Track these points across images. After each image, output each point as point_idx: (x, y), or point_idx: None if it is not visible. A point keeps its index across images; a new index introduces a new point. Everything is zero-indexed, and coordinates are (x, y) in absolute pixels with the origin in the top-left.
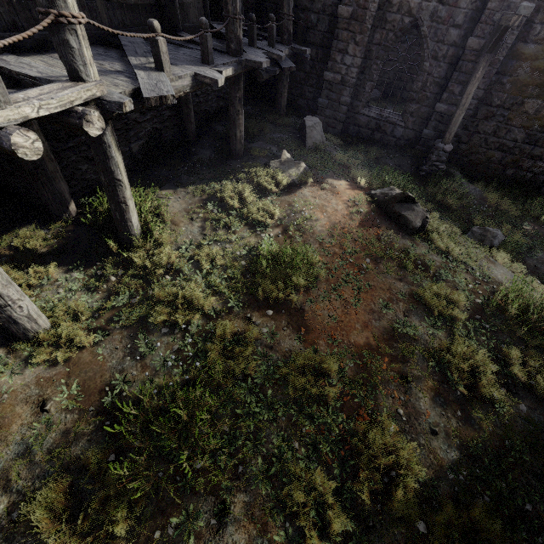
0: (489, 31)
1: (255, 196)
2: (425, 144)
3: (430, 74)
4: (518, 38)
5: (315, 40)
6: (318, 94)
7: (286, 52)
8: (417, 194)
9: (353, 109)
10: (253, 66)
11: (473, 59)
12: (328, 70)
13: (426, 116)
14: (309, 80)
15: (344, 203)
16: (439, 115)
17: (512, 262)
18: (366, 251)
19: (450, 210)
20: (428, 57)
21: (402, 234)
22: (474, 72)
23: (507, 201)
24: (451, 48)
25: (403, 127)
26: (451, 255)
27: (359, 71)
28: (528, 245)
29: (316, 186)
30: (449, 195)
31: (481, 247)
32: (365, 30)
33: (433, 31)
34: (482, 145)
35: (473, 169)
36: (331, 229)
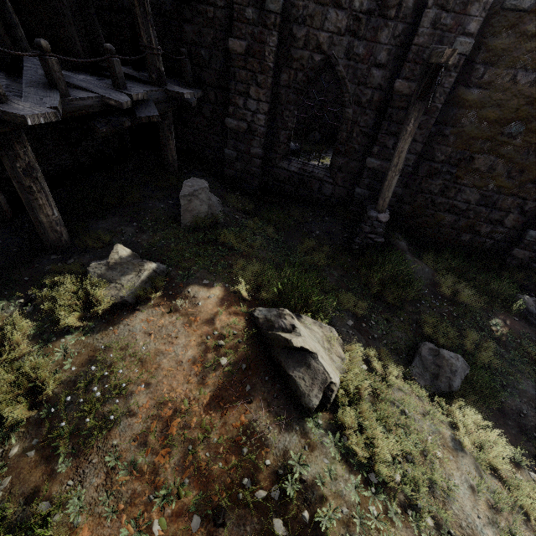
0: (420, 72)
1: (40, 337)
2: (360, 205)
3: (355, 122)
4: (457, 81)
5: (211, 80)
6: (225, 144)
7: (140, 95)
8: (331, 307)
9: (269, 161)
10: (86, 115)
11: (404, 106)
12: (230, 116)
13: (357, 172)
14: (213, 127)
15: (201, 342)
16: (371, 171)
17: (487, 430)
18: (196, 495)
19: (390, 308)
20: (350, 102)
21: (288, 416)
22: (404, 124)
23: (467, 288)
24: (377, 92)
25: (332, 184)
26: (376, 468)
27: (270, 118)
28: (503, 366)
29: (164, 305)
30: (387, 287)
31: (433, 410)
32: (267, 68)
33: (352, 72)
34: (429, 206)
35: (421, 233)
36: (149, 420)
